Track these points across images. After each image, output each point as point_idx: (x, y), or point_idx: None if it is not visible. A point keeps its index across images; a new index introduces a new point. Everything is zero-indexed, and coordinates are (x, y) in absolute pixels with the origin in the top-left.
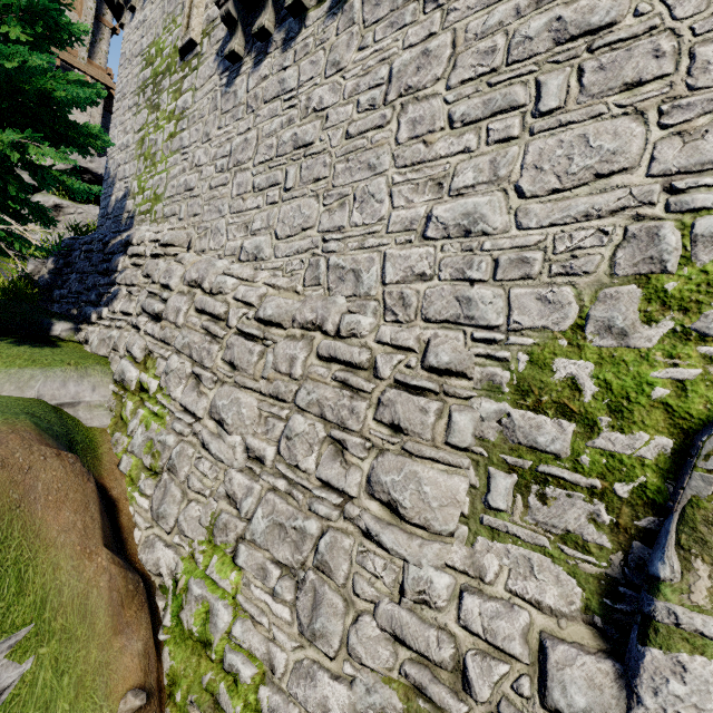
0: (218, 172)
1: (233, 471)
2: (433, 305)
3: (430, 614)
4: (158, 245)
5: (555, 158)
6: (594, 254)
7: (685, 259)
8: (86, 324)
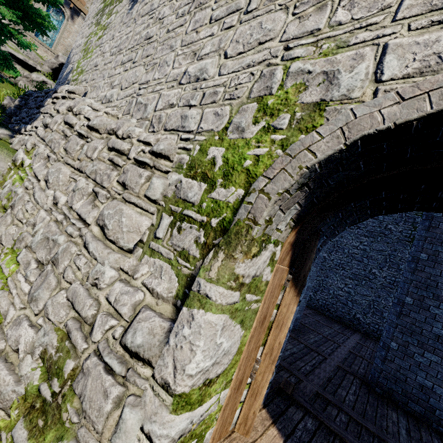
0: (111, 55)
1: (42, 210)
2: (171, 121)
3: (95, 291)
4: (67, 92)
5: (245, 35)
6: (245, 87)
7: (281, 86)
8: (18, 134)
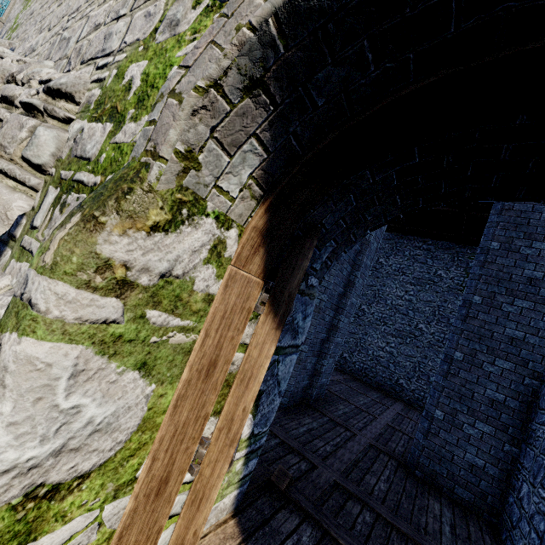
0: None
1: None
2: (91, 48)
3: None
4: None
5: None
6: None
7: None
8: None
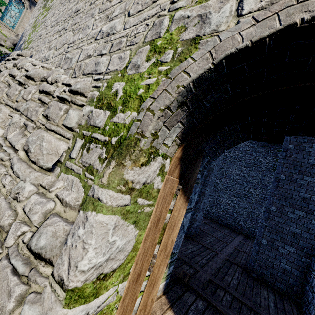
0: (51, 27)
1: None
2: (88, 67)
3: (15, 204)
4: (16, 55)
5: None
6: (141, 35)
7: (167, 30)
8: None
